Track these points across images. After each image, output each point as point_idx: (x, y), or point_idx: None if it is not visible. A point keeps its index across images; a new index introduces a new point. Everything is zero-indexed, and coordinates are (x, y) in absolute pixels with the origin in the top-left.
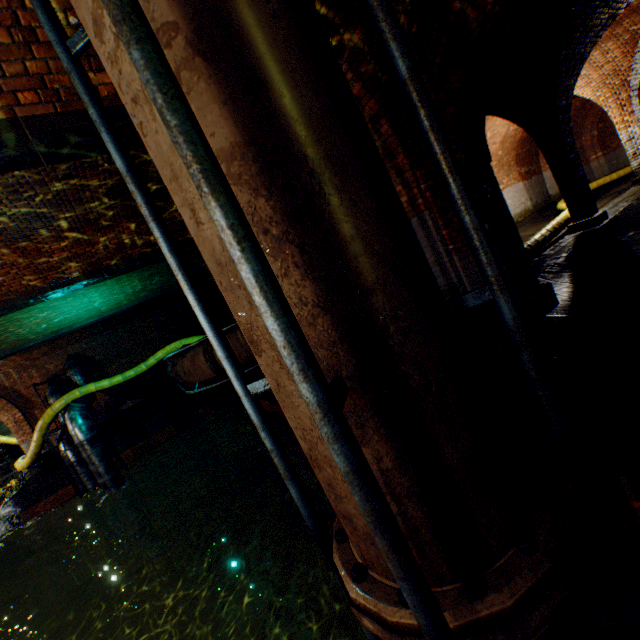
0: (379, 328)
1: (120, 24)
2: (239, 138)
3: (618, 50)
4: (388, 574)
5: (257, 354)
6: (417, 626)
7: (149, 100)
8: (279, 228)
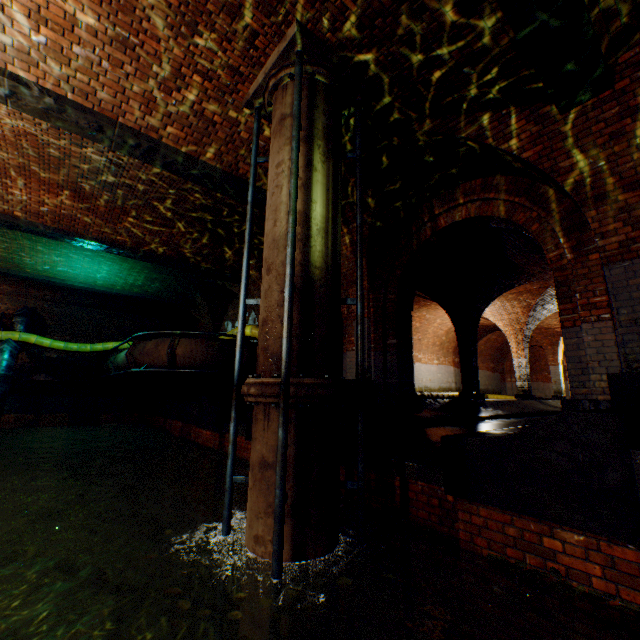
0: (314, 279)
1: (293, 174)
2: (303, 210)
3: (520, 309)
4: (271, 374)
5: (268, 275)
6: (276, 382)
7: (282, 189)
8: (301, 237)
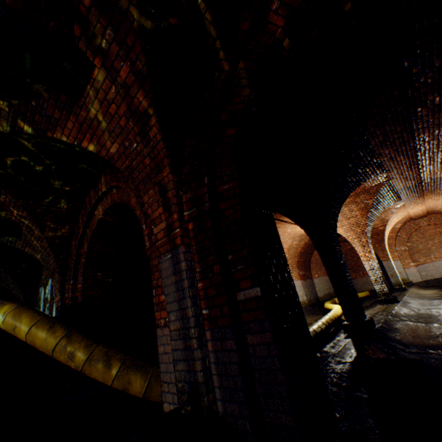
0: None
1: None
2: None
3: (358, 211)
4: None
5: None
6: None
7: None
8: None
